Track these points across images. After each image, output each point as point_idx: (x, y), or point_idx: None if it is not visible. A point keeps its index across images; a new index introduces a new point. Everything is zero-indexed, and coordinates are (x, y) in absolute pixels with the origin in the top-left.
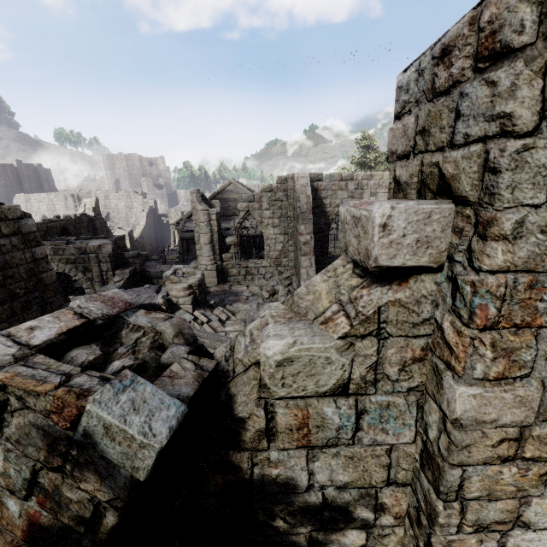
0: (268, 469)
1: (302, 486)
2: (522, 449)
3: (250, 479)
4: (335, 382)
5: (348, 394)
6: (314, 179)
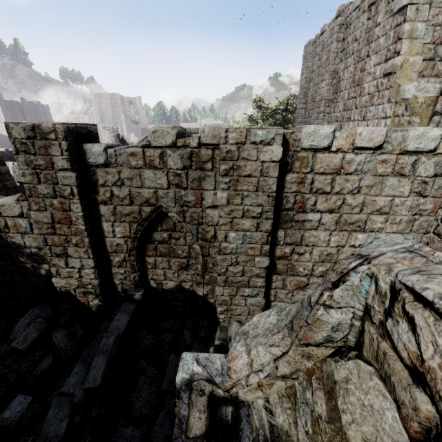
0: (11, 239)
1: (23, 246)
2: (55, 231)
3: (7, 242)
4: (19, 213)
5: (25, 217)
6: (193, 132)
